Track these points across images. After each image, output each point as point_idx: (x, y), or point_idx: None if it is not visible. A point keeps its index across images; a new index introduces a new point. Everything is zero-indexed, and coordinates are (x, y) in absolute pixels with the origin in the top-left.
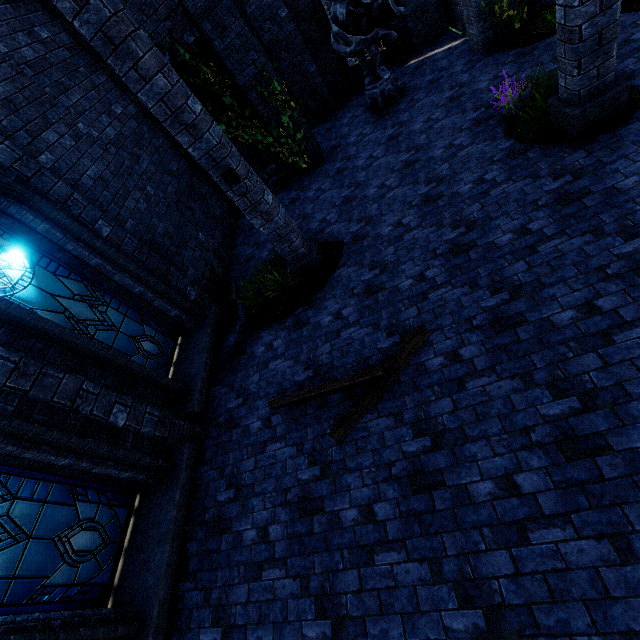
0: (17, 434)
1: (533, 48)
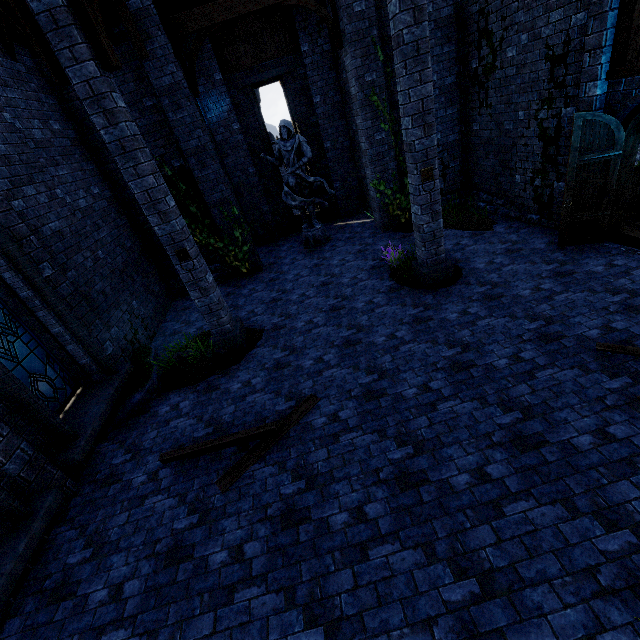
0: None
1: (411, 235)
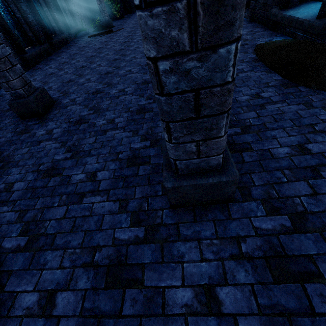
0: None
1: None
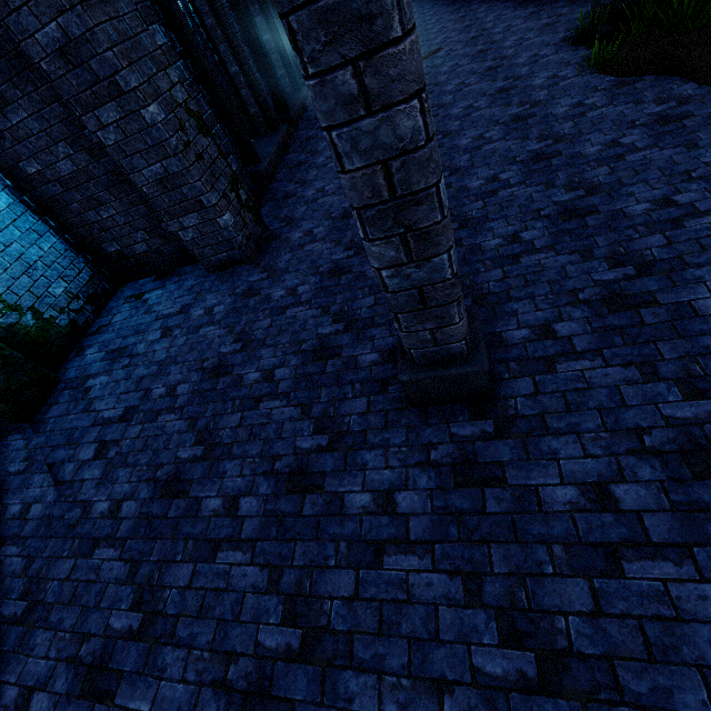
0: (262, 2)
1: None
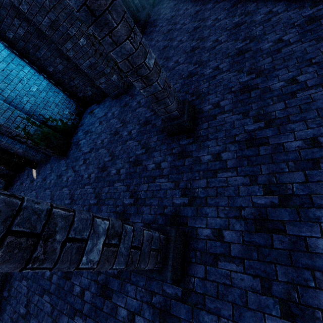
0: None
1: None
